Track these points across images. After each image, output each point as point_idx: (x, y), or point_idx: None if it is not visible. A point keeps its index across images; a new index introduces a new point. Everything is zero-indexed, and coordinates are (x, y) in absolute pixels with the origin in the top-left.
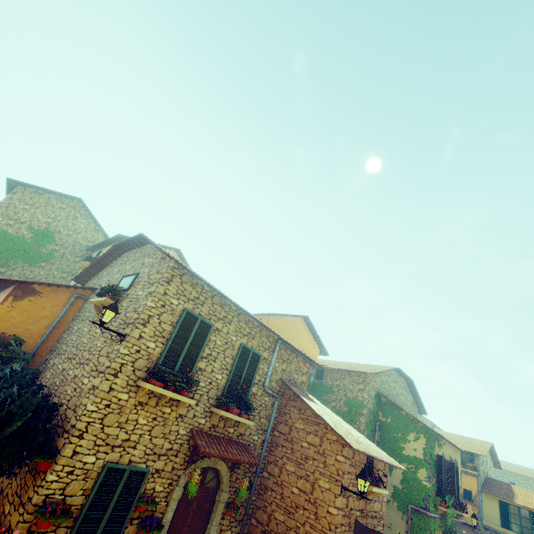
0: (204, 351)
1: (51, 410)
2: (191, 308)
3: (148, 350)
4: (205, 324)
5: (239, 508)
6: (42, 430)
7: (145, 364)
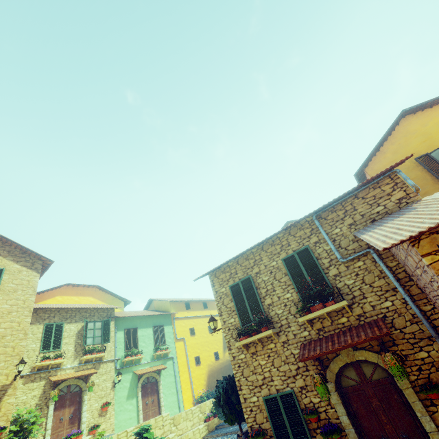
0: (261, 293)
1: (233, 382)
2: (233, 282)
3: (233, 325)
4: (246, 281)
5: (437, 387)
6: (234, 394)
7: (237, 332)
